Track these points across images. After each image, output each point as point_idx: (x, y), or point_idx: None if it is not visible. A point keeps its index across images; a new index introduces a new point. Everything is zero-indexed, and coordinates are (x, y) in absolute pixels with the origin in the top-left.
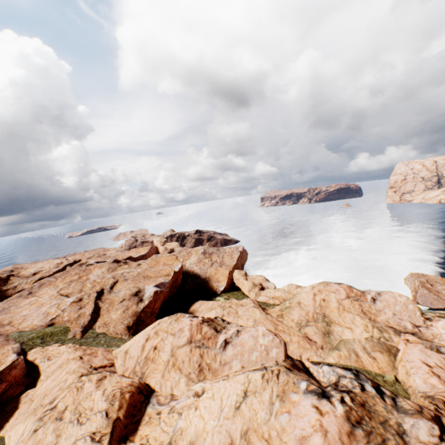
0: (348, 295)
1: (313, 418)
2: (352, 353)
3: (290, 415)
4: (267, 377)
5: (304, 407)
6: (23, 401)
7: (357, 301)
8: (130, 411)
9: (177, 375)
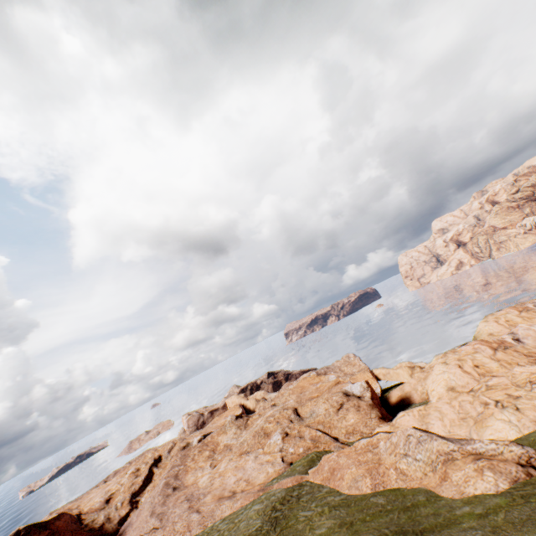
0: (518, 310)
1: None
2: None
3: None
4: None
5: None
6: None
7: (528, 311)
8: None
9: None
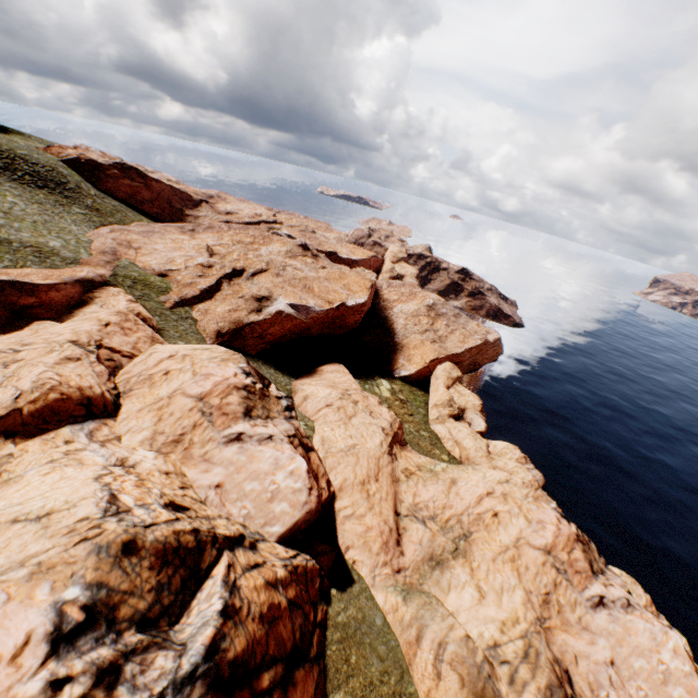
0: (550, 548)
1: (1, 648)
2: (414, 627)
3: (3, 605)
4: (80, 526)
5: (24, 619)
6: (32, 327)
7: (557, 572)
8: (45, 413)
9: (150, 422)
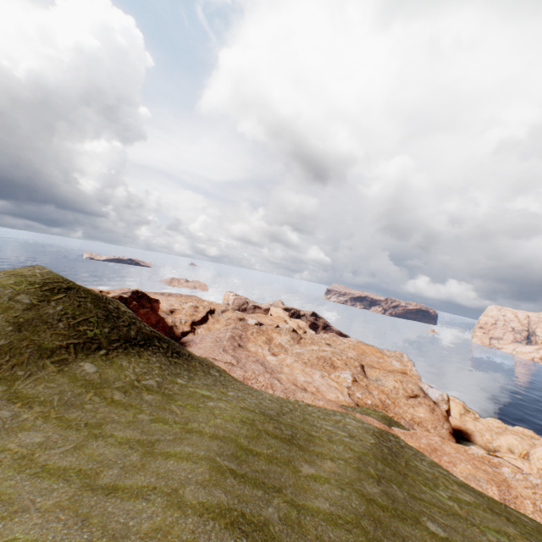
0: None
1: None
2: None
3: None
4: None
5: None
6: None
7: None
8: None
9: None
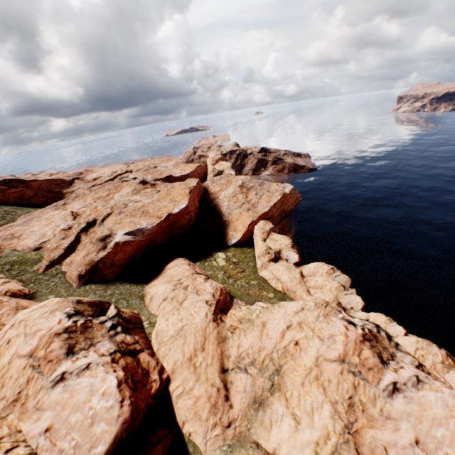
0: (343, 357)
1: None
2: None
3: None
4: None
5: None
6: None
7: (353, 376)
8: None
9: None
